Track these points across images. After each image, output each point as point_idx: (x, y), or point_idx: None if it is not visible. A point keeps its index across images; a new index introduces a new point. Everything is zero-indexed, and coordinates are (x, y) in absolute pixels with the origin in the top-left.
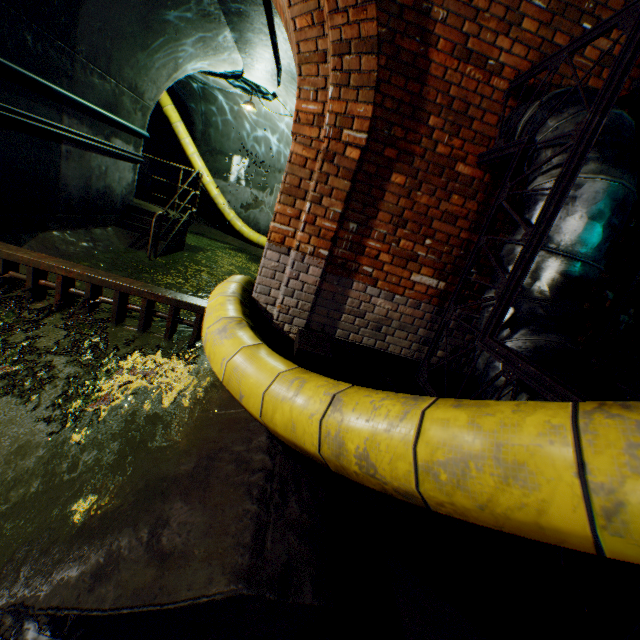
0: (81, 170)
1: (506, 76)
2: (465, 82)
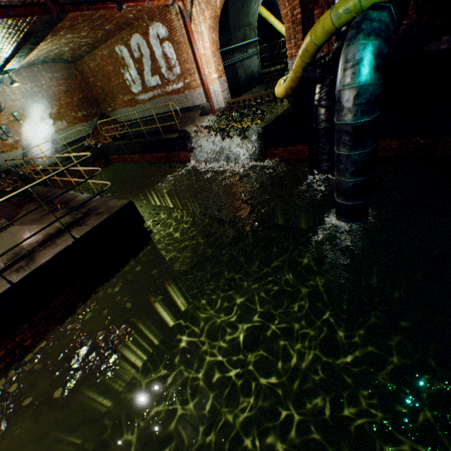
0: (243, 70)
1: None
2: None
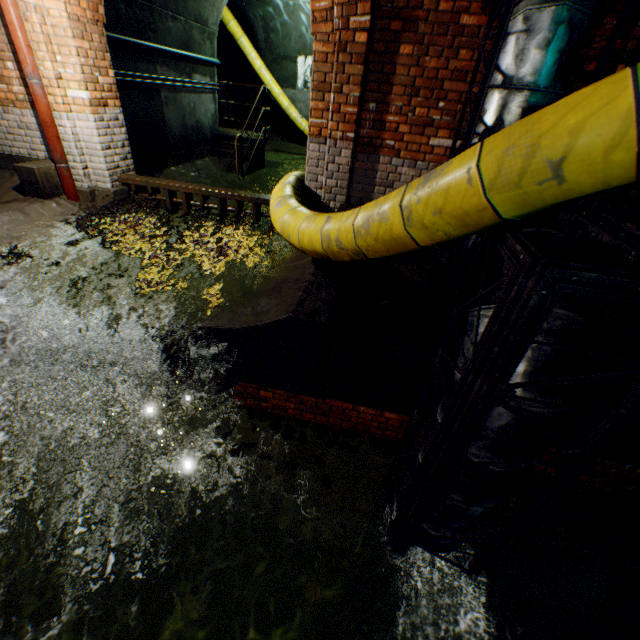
0: (177, 112)
1: None
2: None
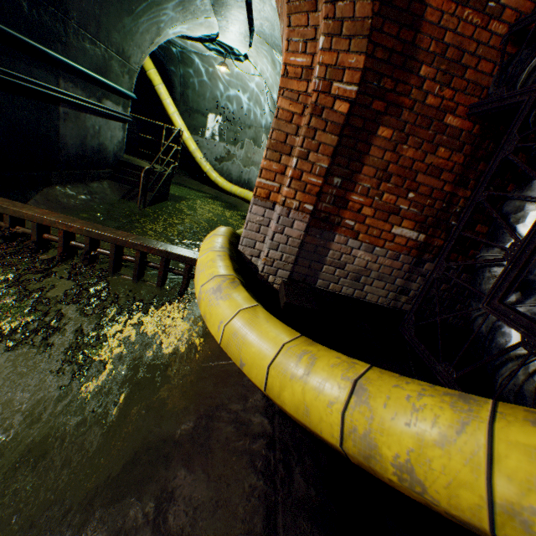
0: (77, 130)
1: (506, 19)
2: (461, 27)
